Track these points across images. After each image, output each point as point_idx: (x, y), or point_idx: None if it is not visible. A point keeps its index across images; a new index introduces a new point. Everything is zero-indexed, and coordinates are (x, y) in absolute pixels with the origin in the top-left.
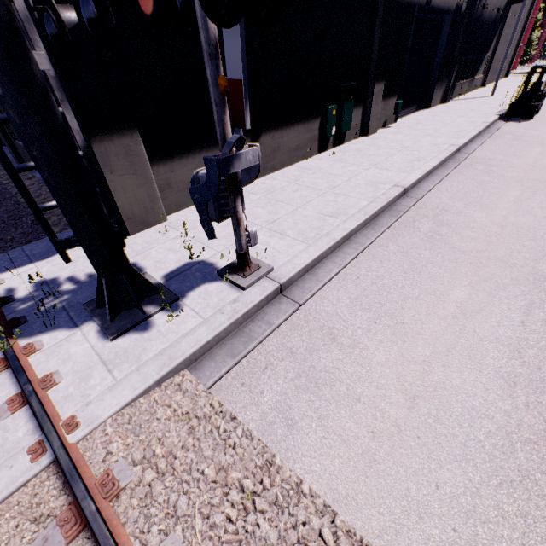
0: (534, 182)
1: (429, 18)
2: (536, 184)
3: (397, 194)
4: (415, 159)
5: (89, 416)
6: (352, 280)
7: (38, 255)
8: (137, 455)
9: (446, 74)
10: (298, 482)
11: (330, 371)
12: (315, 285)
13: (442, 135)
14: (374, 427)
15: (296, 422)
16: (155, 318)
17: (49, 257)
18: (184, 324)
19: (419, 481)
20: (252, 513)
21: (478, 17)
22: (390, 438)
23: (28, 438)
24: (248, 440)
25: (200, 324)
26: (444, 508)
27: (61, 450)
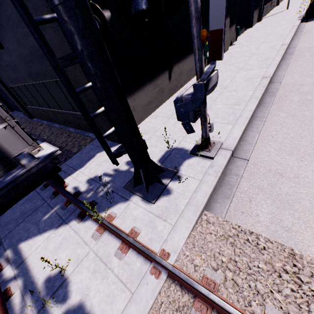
0: None
1: None
2: None
3: (268, 82)
4: (264, 59)
5: (171, 248)
6: (270, 139)
7: (77, 165)
8: (214, 264)
9: (258, 3)
10: None
11: (292, 194)
12: (250, 147)
13: (271, 40)
14: None
15: (290, 228)
16: (170, 186)
17: (84, 165)
18: (190, 186)
19: None
20: (304, 284)
21: None
22: None
23: (144, 266)
24: (271, 244)
25: (200, 184)
26: None
27: (175, 269)
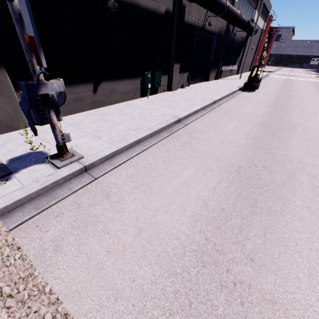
0: (245, 120)
1: (205, 35)
2: (245, 121)
3: (173, 121)
4: (190, 105)
5: None
6: (133, 165)
7: None
8: None
9: (216, 65)
10: (44, 285)
11: (98, 216)
12: (109, 167)
13: (209, 94)
14: (111, 248)
15: (62, 248)
16: None
17: None
18: (8, 189)
19: (124, 278)
20: None
21: (232, 39)
22: (117, 254)
23: None
24: (21, 261)
25: (19, 189)
26: (133, 293)
27: None
